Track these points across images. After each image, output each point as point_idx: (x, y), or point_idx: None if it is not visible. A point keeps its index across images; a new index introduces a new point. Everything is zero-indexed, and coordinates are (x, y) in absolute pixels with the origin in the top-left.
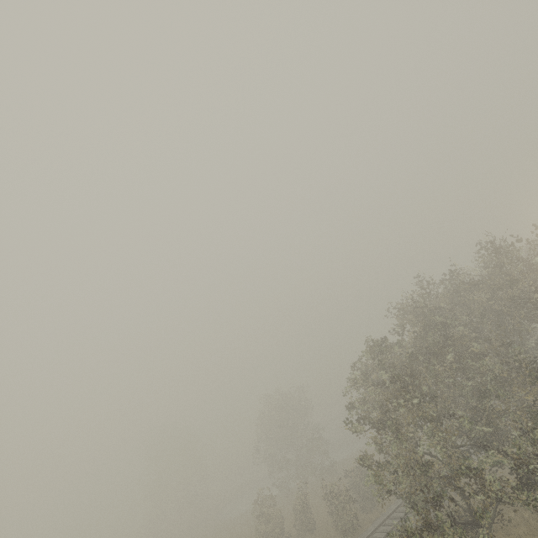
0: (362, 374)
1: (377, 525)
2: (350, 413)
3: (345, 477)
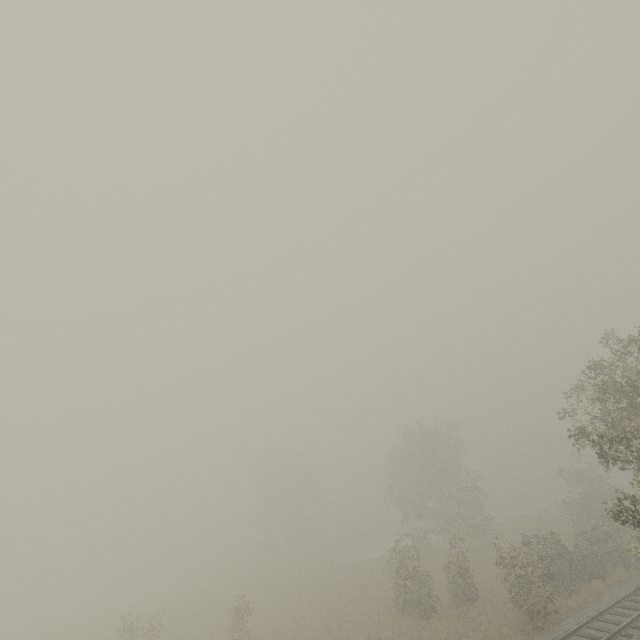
0: (600, 386)
1: (589, 618)
2: (577, 442)
3: (522, 543)
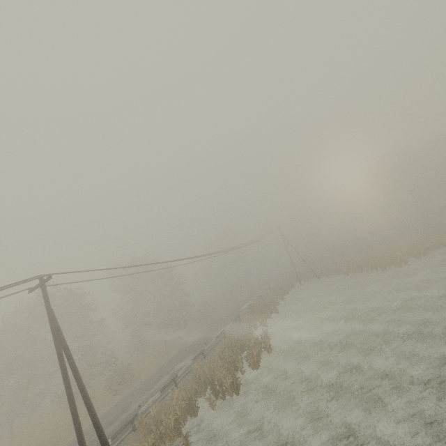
0: None
1: None
2: None
3: None
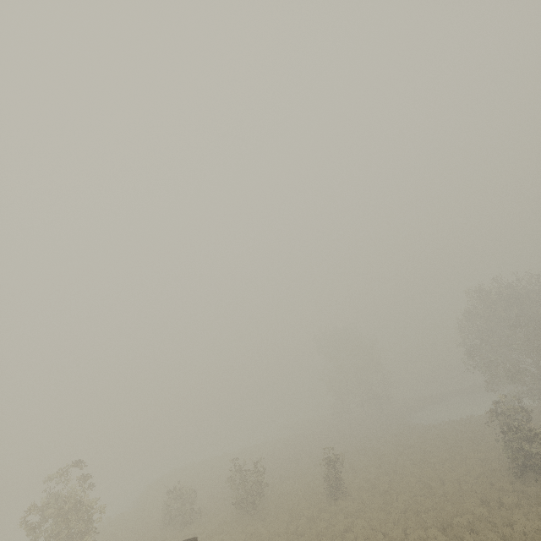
0: None
1: None
2: None
3: None
